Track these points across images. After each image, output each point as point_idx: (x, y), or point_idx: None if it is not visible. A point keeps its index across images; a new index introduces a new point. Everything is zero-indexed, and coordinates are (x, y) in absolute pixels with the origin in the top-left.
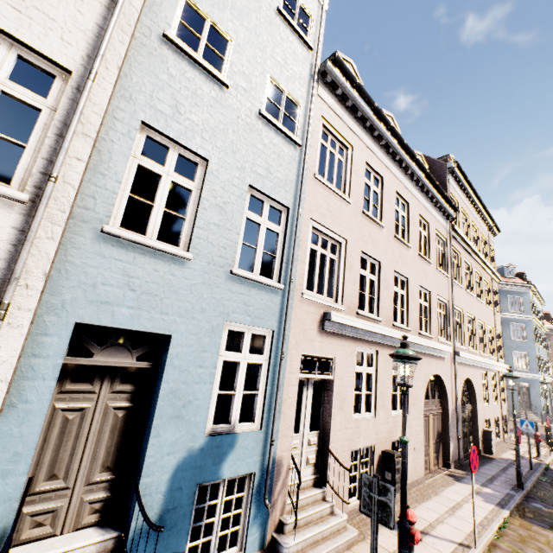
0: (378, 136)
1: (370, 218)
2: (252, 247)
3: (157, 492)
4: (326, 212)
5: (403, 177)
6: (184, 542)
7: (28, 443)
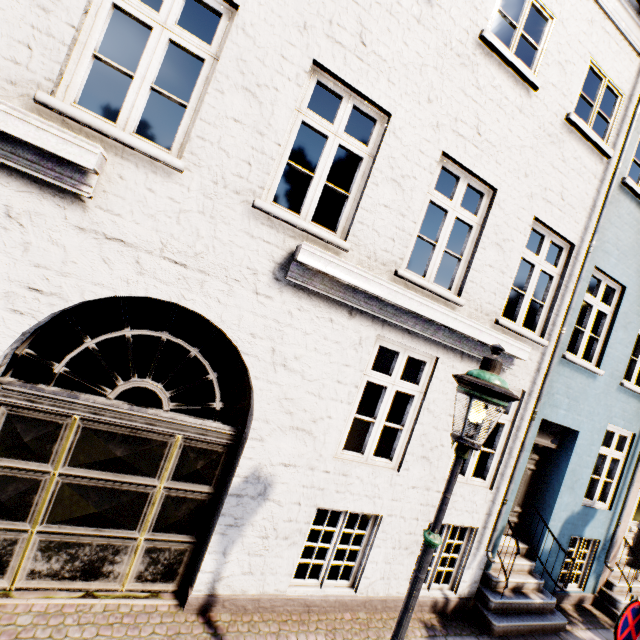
0: None
1: None
2: (633, 359)
3: (554, 532)
4: None
5: None
6: (559, 567)
7: (515, 485)
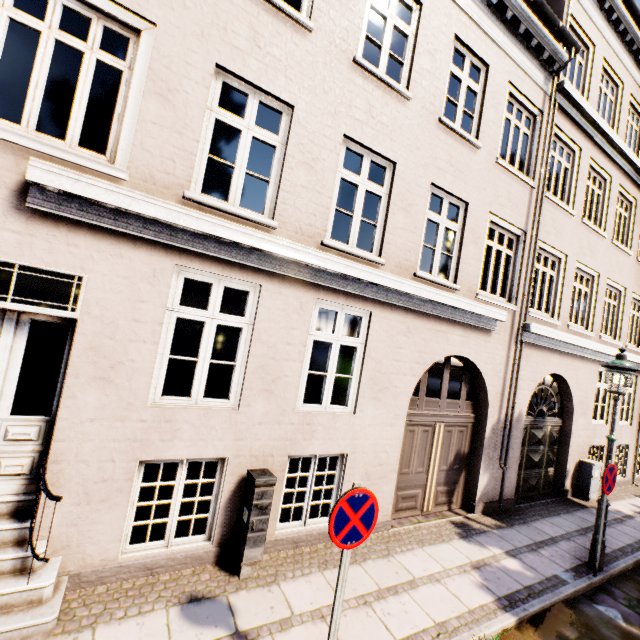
0: None
1: None
2: None
3: None
4: None
5: None
6: None
7: None
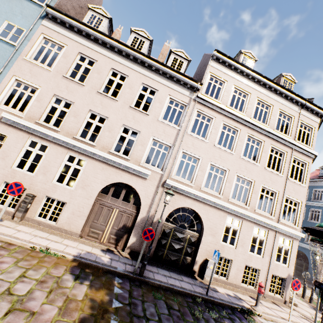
0: (96, 39)
1: (70, 79)
2: None
3: None
4: (28, 73)
5: (124, 61)
6: None
7: None
